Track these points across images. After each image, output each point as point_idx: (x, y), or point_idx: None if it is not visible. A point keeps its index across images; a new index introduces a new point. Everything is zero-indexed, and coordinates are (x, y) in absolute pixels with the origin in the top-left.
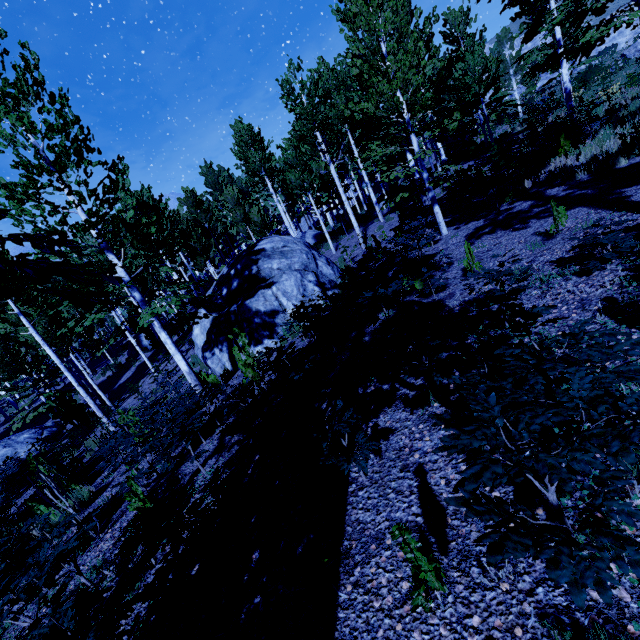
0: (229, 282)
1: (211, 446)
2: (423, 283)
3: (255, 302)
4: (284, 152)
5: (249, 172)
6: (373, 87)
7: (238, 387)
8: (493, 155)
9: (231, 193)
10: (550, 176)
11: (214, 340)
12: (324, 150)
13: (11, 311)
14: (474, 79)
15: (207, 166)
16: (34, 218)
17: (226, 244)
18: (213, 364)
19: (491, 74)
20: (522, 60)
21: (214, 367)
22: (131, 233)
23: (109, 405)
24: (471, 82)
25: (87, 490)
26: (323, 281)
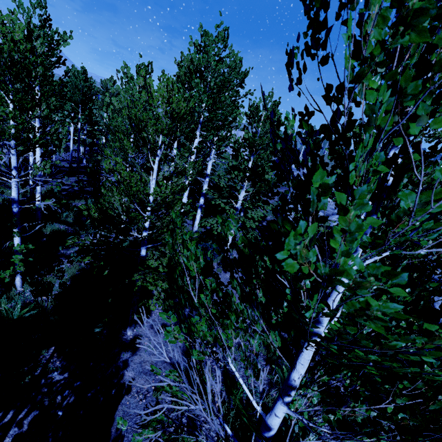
0: None
1: None
2: None
3: None
4: None
5: None
6: None
7: None
8: None
9: None
10: None
11: None
12: None
13: None
14: None
15: None
16: None
17: None
18: None
19: None
20: None
21: None
22: None
23: None
24: None
25: None
26: None
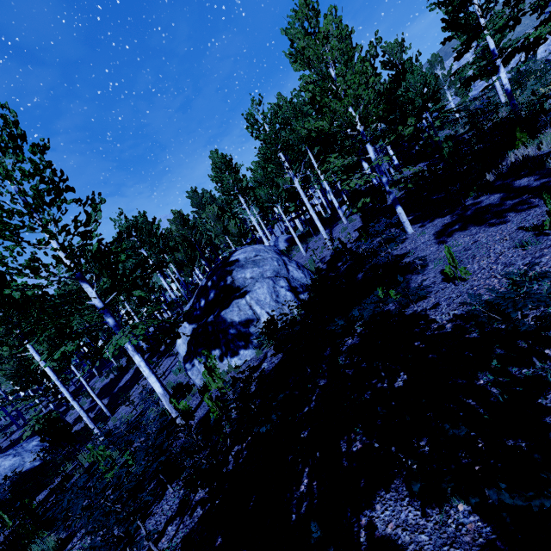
0: (206, 293)
1: (176, 498)
2: (401, 293)
3: (230, 313)
4: (253, 173)
5: (224, 192)
6: (326, 107)
7: (196, 440)
8: (443, 155)
9: (212, 211)
10: (514, 167)
11: (193, 351)
12: (287, 167)
13: (15, 334)
14: (416, 94)
15: (192, 190)
16: (4, 259)
17: (212, 252)
18: (193, 375)
19: (431, 88)
20: (456, 74)
21: (194, 379)
22: (100, 263)
23: (106, 412)
24: (414, 96)
25: (56, 536)
26: (295, 285)
